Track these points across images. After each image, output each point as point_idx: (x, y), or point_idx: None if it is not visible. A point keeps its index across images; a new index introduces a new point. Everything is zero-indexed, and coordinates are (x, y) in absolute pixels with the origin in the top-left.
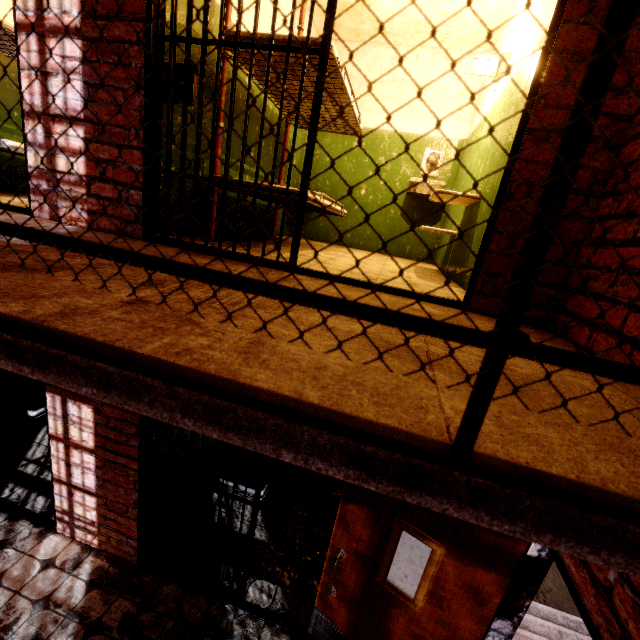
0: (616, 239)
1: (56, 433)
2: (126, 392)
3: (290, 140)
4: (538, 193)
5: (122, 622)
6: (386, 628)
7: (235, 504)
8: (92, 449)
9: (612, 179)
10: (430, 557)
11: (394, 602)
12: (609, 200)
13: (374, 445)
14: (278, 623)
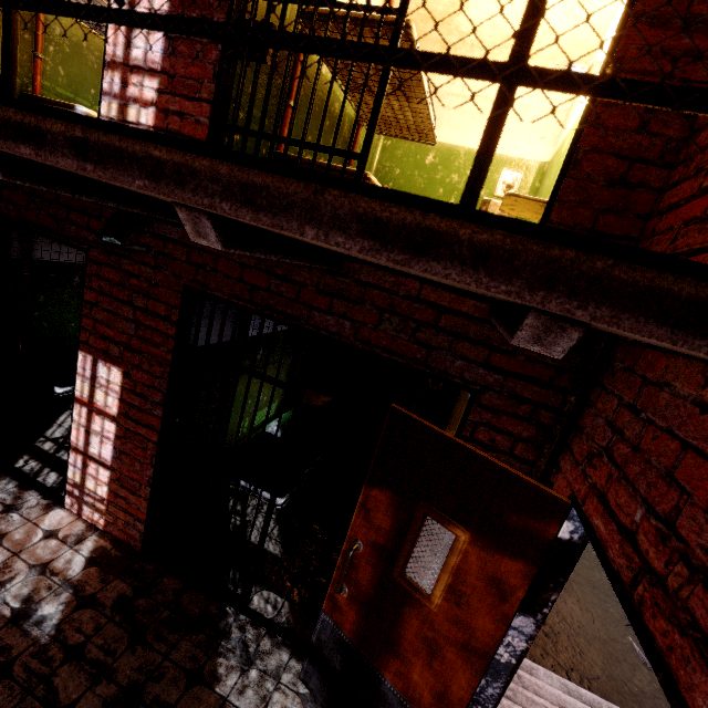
0: (682, 200)
1: (81, 396)
2: (174, 181)
3: (360, 146)
4: (606, 162)
5: (116, 602)
6: (397, 632)
7: (252, 515)
8: (115, 416)
9: (685, 148)
10: (453, 545)
11: (409, 601)
12: (680, 168)
13: (388, 200)
14: (280, 635)
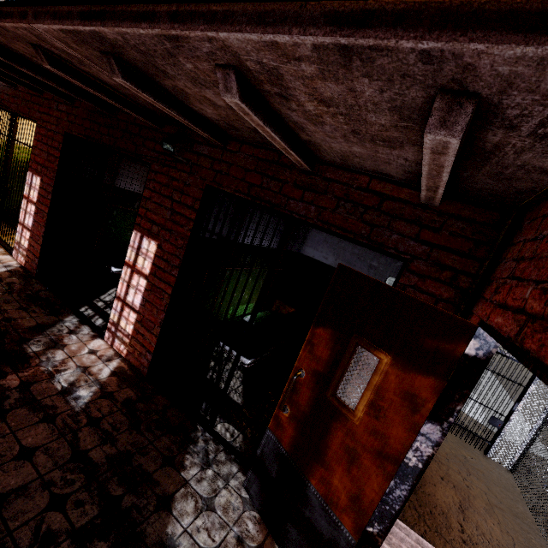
0: None
1: (129, 261)
2: (221, 21)
3: None
4: None
5: (125, 401)
6: (324, 444)
7: (225, 374)
8: (147, 275)
9: None
10: (376, 367)
11: (336, 416)
12: None
13: None
14: (233, 454)
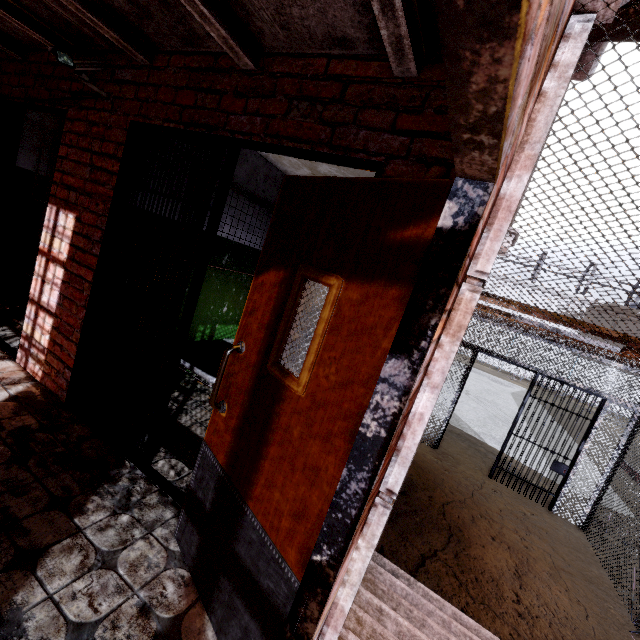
0: None
1: (44, 247)
2: None
3: None
4: None
5: (17, 429)
6: (265, 441)
7: (191, 406)
8: (64, 262)
9: None
10: (326, 300)
11: (279, 395)
12: None
13: None
14: (172, 495)
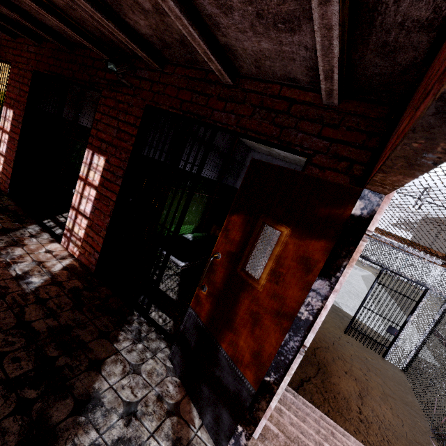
0: None
1: (82, 175)
2: None
3: None
4: None
5: (72, 288)
6: (234, 312)
7: (164, 277)
8: (96, 186)
9: None
10: (278, 239)
11: (244, 287)
12: None
13: None
14: (163, 334)
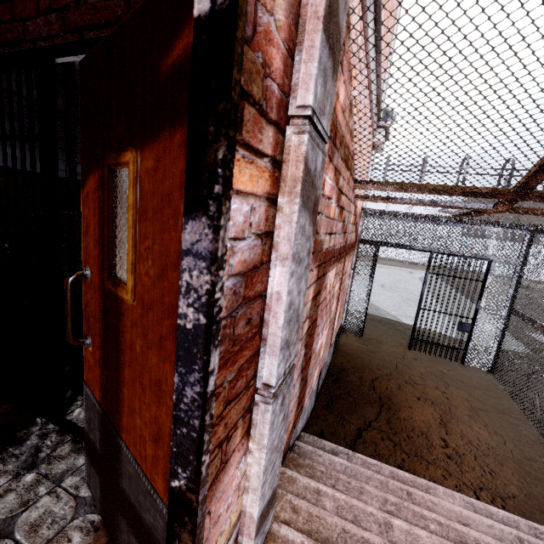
0: None
1: None
2: None
3: None
4: None
5: None
6: (120, 366)
7: None
8: None
9: None
10: (128, 183)
11: (120, 310)
12: None
13: None
14: None
